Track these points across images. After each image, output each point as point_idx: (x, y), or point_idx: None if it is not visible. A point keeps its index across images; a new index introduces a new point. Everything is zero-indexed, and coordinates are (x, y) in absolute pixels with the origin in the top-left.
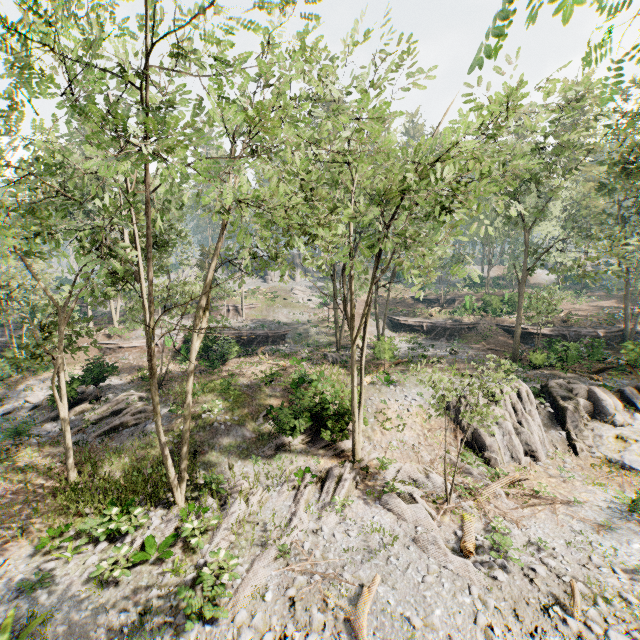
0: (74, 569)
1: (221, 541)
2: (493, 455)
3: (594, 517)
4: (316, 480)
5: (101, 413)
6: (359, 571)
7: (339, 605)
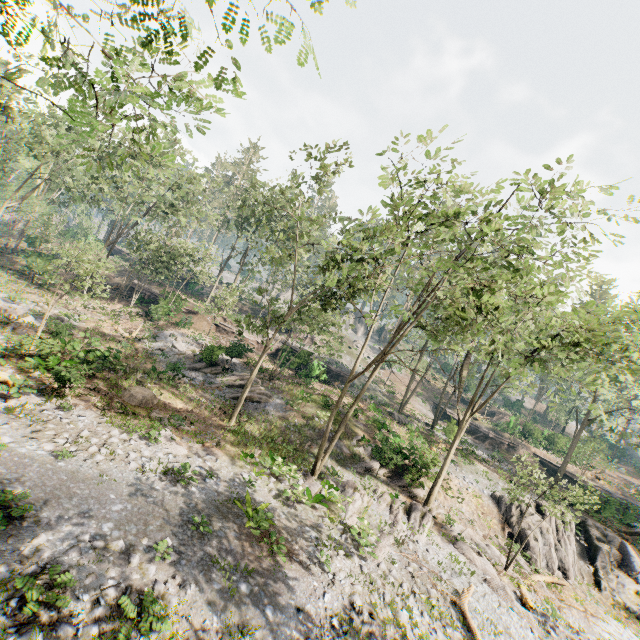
0: (262, 485)
1: (353, 515)
2: (534, 556)
3: (616, 636)
4: (404, 507)
5: (229, 381)
6: (452, 580)
7: (444, 592)
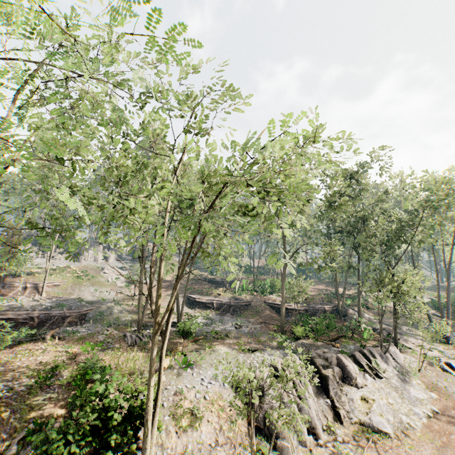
0: None
1: None
2: (285, 442)
3: None
4: None
5: None
6: None
7: None
